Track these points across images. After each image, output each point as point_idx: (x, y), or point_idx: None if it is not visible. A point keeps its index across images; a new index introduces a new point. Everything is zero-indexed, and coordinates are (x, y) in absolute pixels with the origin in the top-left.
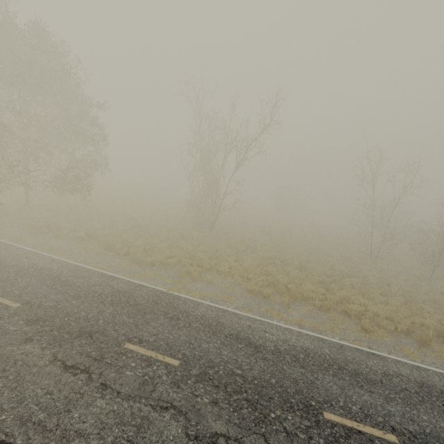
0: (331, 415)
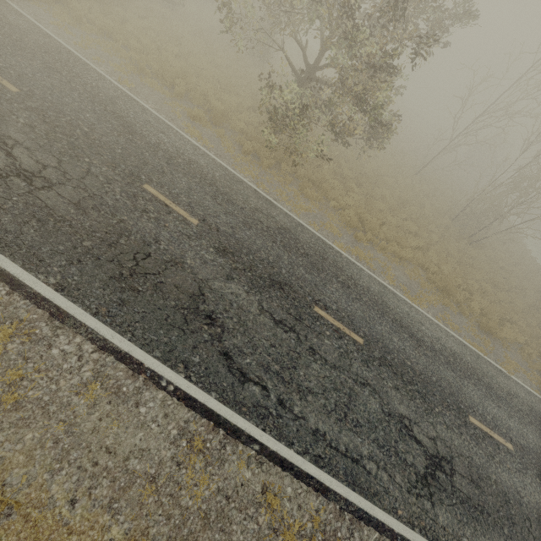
0: None
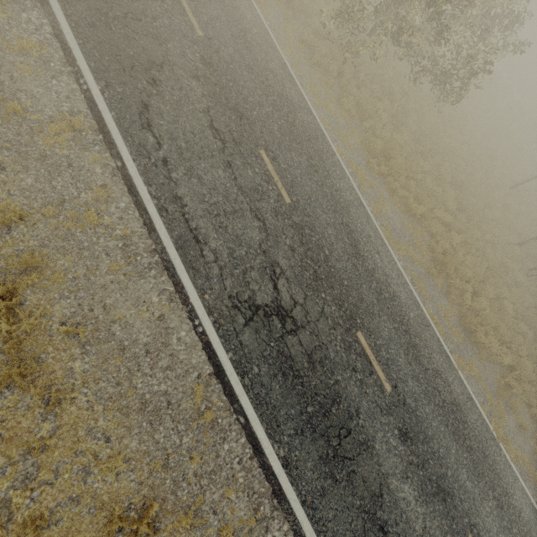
0: None
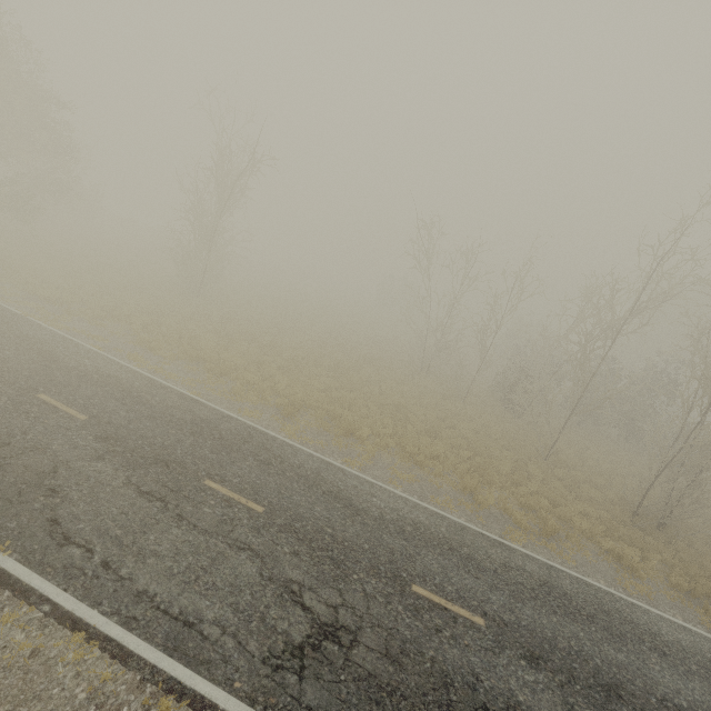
0: (47, 397)
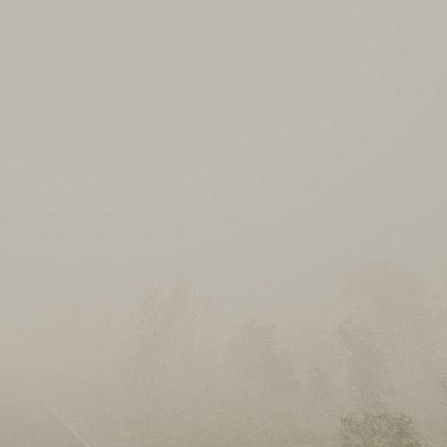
0: None
